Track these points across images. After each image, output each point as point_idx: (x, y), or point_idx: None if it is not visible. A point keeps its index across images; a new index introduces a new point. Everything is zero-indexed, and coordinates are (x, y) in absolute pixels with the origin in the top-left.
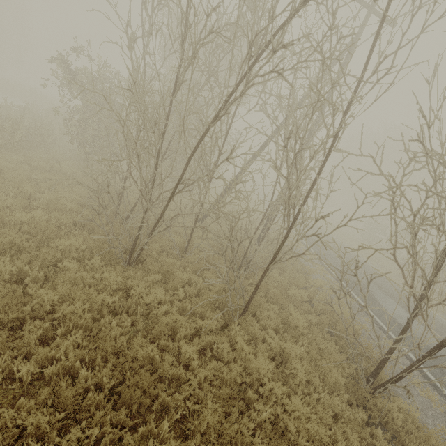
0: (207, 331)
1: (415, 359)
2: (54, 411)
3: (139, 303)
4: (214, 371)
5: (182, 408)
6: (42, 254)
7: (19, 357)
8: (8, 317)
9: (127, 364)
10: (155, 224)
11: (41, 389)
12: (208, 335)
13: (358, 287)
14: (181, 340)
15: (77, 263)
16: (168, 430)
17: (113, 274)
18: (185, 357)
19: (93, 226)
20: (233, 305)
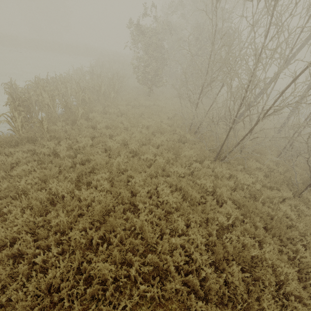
0: (284, 198)
1: None
2: (247, 237)
3: (240, 183)
4: (309, 222)
5: (310, 240)
6: (184, 161)
7: (217, 213)
8: (199, 195)
9: (264, 217)
10: (244, 137)
11: (237, 227)
12: (288, 201)
13: None
14: (281, 204)
15: (200, 164)
16: (302, 249)
17: (224, 169)
18: (283, 213)
19: (184, 138)
20: (293, 181)
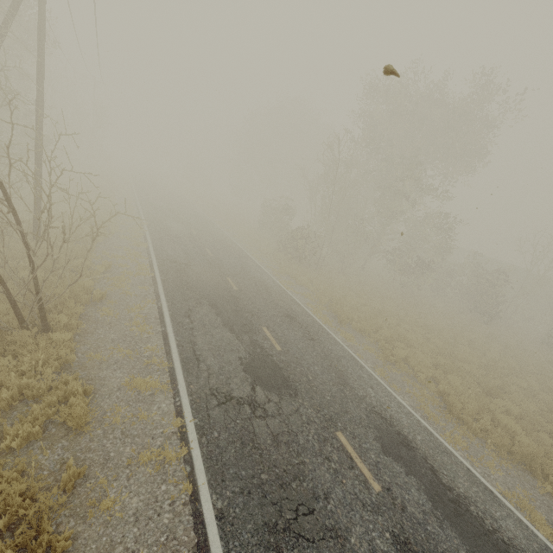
0: None
1: (166, 307)
2: None
3: None
4: None
5: None
6: None
7: None
8: None
9: None
10: None
11: None
12: None
13: (175, 264)
14: None
15: None
16: None
17: None
18: None
19: None
20: None
